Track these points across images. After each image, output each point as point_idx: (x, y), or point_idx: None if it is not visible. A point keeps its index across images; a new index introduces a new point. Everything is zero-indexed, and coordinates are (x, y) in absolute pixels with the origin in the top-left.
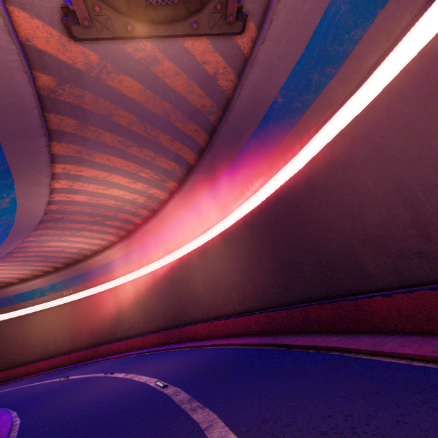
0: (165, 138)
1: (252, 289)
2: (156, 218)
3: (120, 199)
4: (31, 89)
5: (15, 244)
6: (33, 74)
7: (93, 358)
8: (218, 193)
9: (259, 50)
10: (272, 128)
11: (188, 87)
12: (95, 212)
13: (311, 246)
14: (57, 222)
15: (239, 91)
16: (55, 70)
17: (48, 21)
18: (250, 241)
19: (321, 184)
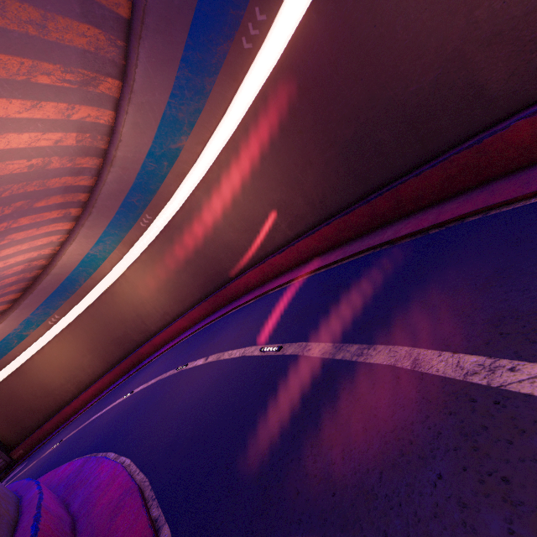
0: None
1: (304, 202)
2: (113, 164)
3: (32, 153)
4: None
5: None
6: None
7: (140, 362)
8: (197, 71)
9: None
10: None
11: None
12: (5, 195)
13: (388, 96)
14: None
15: None
16: None
17: None
18: (279, 135)
19: None
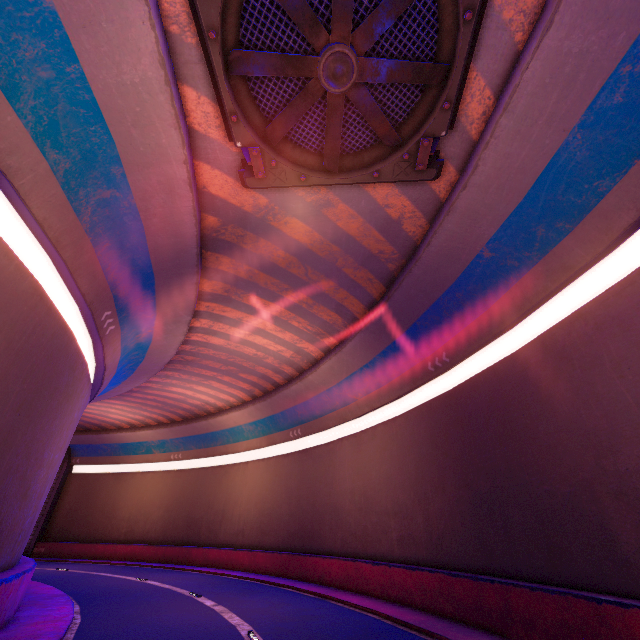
0: (328, 284)
1: (423, 524)
2: (302, 381)
3: (262, 349)
4: (195, 230)
5: (138, 383)
6: (202, 216)
7: (182, 562)
8: (391, 362)
9: (459, 197)
10: (474, 287)
11: (364, 230)
12: (230, 360)
13: (524, 478)
14: (186, 364)
15: (429, 239)
16: (223, 212)
17: (226, 171)
18: (428, 444)
19: (547, 381)
